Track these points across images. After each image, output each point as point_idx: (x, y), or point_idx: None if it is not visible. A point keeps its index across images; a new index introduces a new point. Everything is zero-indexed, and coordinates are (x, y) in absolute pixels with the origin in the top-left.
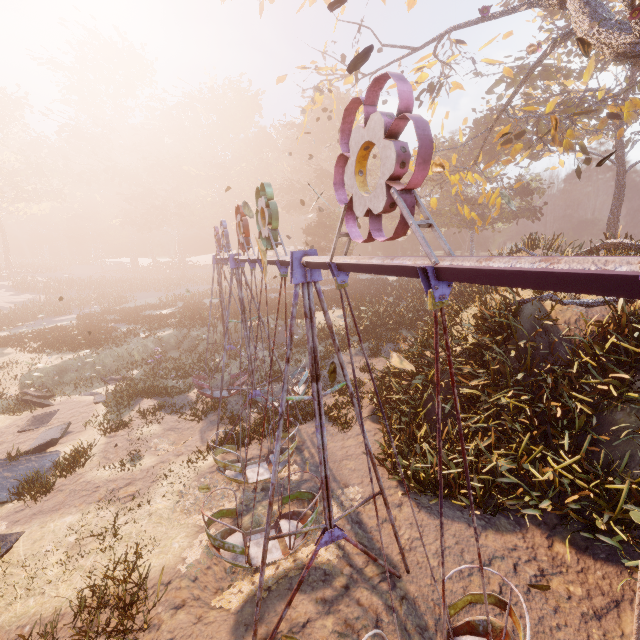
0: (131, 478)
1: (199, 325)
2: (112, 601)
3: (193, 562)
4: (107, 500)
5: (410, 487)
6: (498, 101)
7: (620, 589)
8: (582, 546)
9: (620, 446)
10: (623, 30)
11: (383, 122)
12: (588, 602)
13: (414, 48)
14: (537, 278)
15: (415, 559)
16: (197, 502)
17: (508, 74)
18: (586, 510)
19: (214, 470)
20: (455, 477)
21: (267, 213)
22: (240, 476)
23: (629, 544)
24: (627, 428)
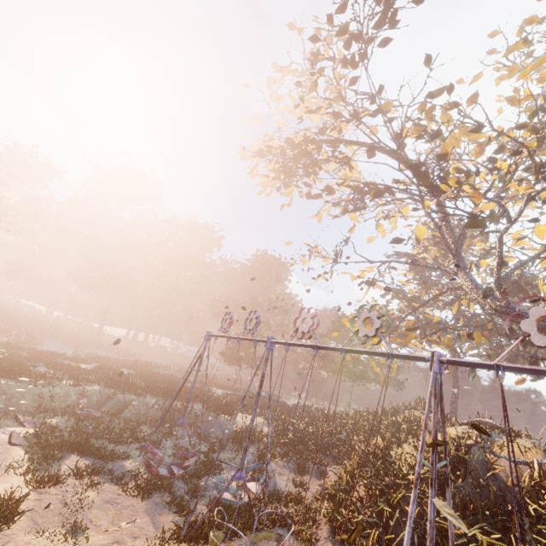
0: None
1: (128, 390)
2: None
3: None
4: None
5: None
6: (387, 303)
7: None
8: None
9: None
10: (494, 298)
11: None
12: None
13: (370, 261)
14: None
15: None
16: None
17: (411, 293)
18: None
19: None
20: None
21: (379, 322)
22: None
23: None
24: None
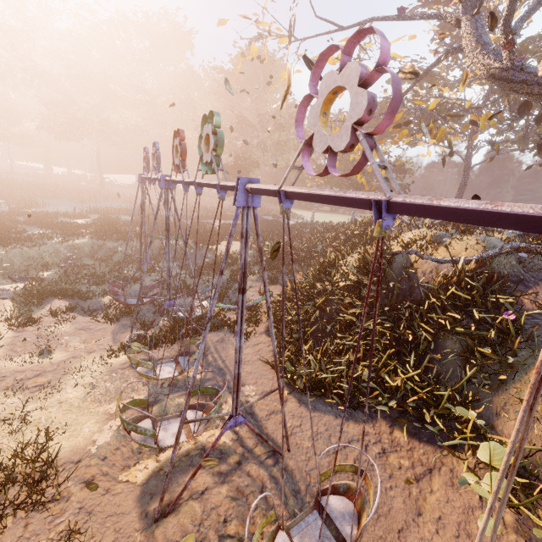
0: (41, 370)
1: (115, 238)
2: (20, 478)
3: (103, 444)
4: (14, 389)
5: (295, 387)
6: None
7: (433, 461)
8: (412, 432)
9: (446, 364)
10: (496, 56)
11: (360, 71)
12: (412, 470)
13: (341, 27)
14: (482, 216)
15: (295, 441)
16: (108, 393)
17: None
18: (418, 408)
19: (125, 367)
20: (330, 381)
21: (213, 140)
22: (151, 373)
23: (443, 431)
24: (452, 352)
